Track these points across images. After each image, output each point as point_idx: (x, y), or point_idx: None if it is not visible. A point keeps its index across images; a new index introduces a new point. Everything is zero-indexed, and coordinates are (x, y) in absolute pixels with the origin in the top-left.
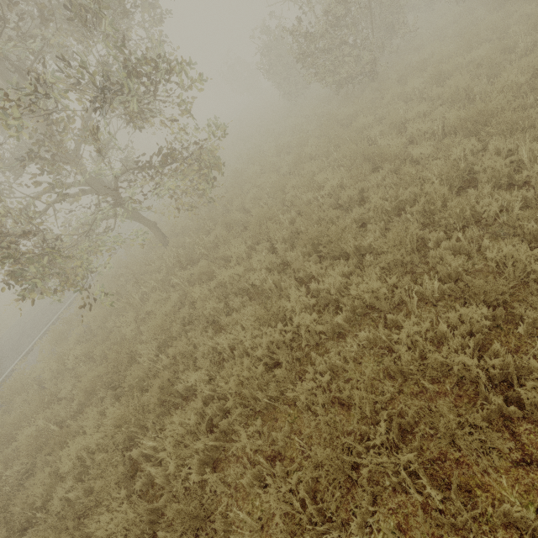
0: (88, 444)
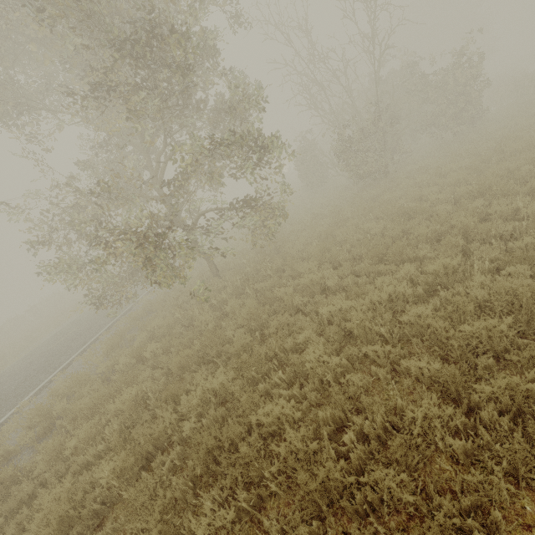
0: (210, 387)
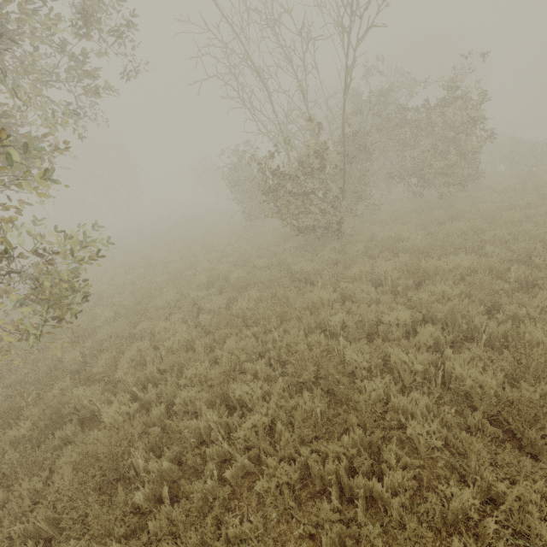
0: None
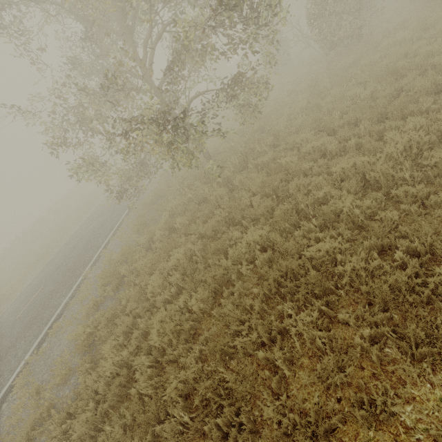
0: (252, 239)
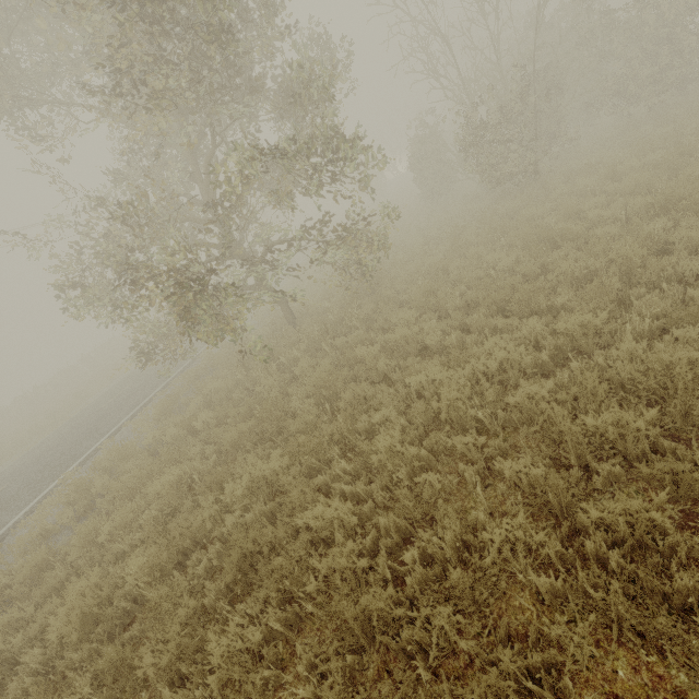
0: (260, 474)
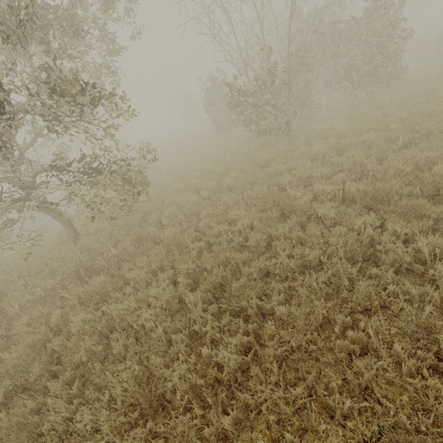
0: None
